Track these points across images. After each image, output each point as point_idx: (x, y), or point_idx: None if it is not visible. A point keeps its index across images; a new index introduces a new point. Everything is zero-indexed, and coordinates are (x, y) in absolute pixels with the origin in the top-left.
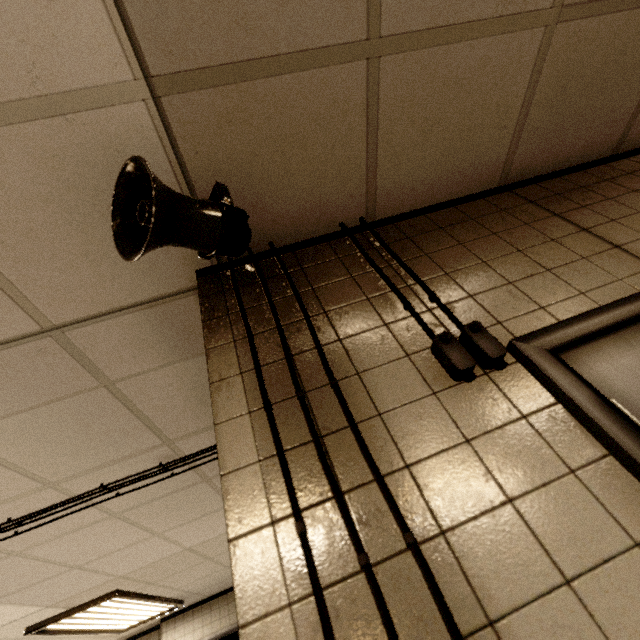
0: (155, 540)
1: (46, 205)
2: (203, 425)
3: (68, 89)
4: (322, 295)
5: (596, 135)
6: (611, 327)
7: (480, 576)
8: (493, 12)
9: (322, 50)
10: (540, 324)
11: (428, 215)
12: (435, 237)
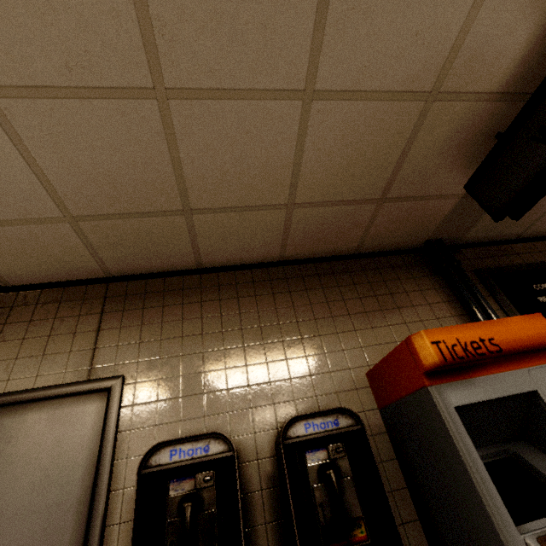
0: None
1: None
2: None
3: None
4: None
5: (172, 260)
6: (4, 404)
7: None
8: (18, 217)
9: None
10: None
11: (44, 290)
12: (25, 311)
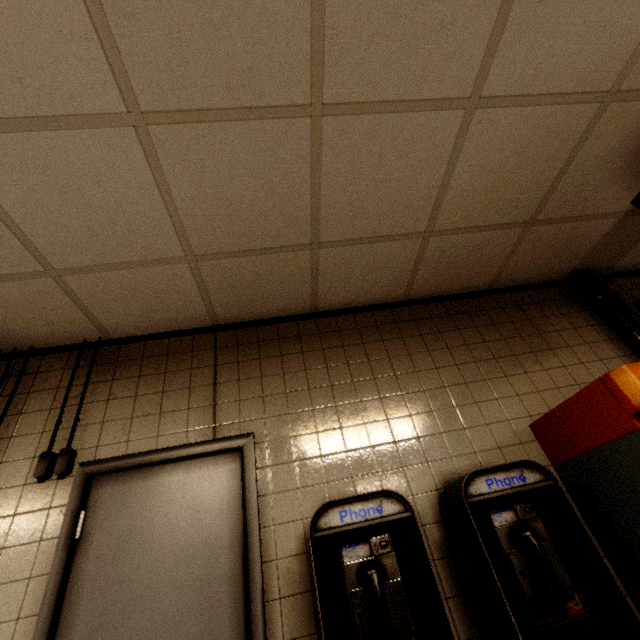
0: None
1: None
2: None
3: None
4: (30, 399)
5: (286, 304)
6: (131, 467)
7: None
8: (138, 259)
9: (15, 275)
10: (115, 453)
11: (148, 343)
12: (132, 366)
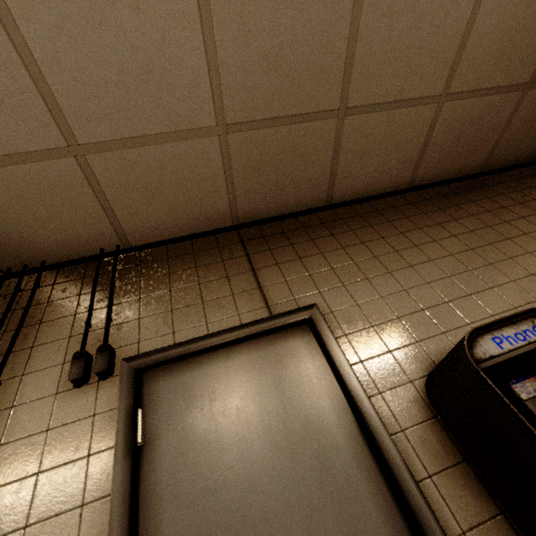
0: None
1: None
2: None
3: None
4: (49, 309)
5: (304, 194)
6: (187, 355)
7: None
8: (168, 129)
9: (34, 153)
10: (162, 346)
11: (169, 246)
12: (158, 266)
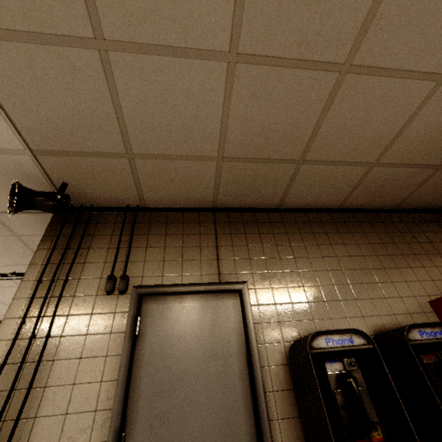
0: None
1: None
2: None
3: None
4: (94, 240)
5: (264, 199)
6: (168, 293)
7: (61, 350)
8: (187, 154)
9: (106, 153)
10: (154, 282)
11: (169, 213)
12: (160, 227)
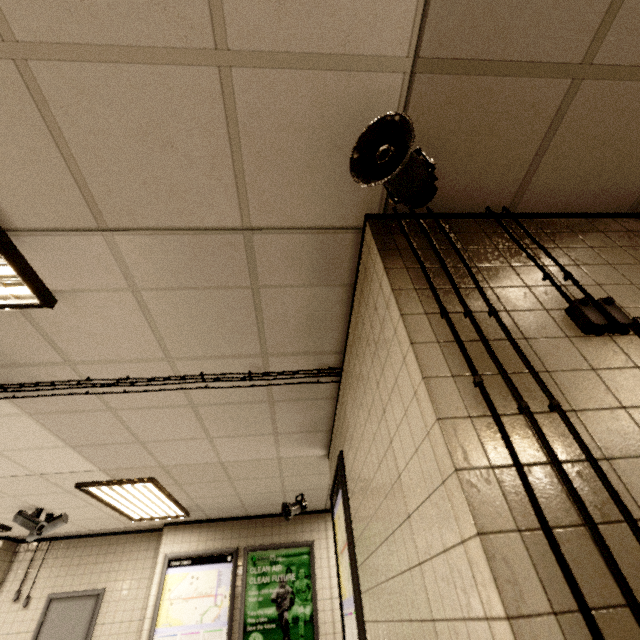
0: (205, 443)
1: (300, 133)
2: (296, 349)
3: (362, 54)
4: (473, 255)
5: None
6: None
7: (600, 437)
8: None
9: (543, 65)
10: None
11: (561, 219)
12: (568, 237)
